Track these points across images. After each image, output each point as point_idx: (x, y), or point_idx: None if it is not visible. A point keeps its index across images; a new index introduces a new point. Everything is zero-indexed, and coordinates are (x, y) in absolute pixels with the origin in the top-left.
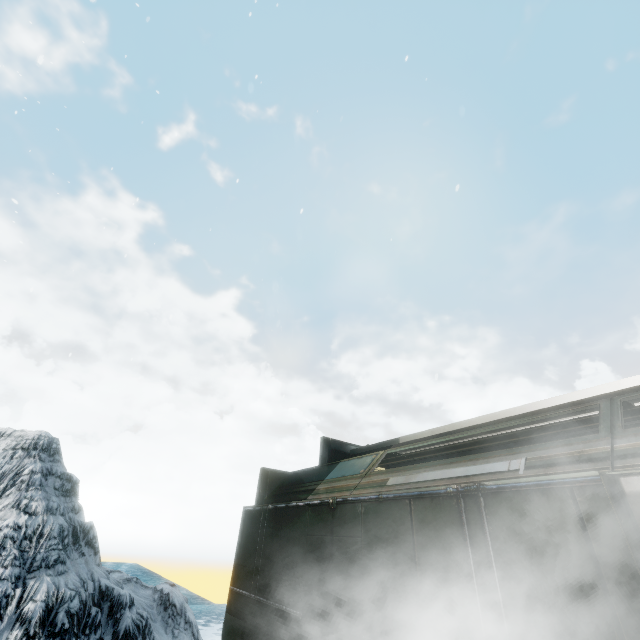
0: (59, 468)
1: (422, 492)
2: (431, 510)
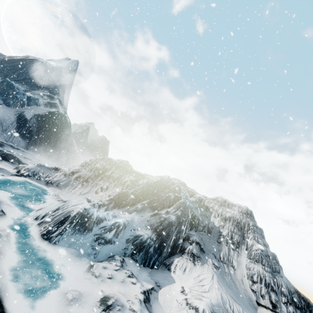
0: (257, 224)
1: None
2: None
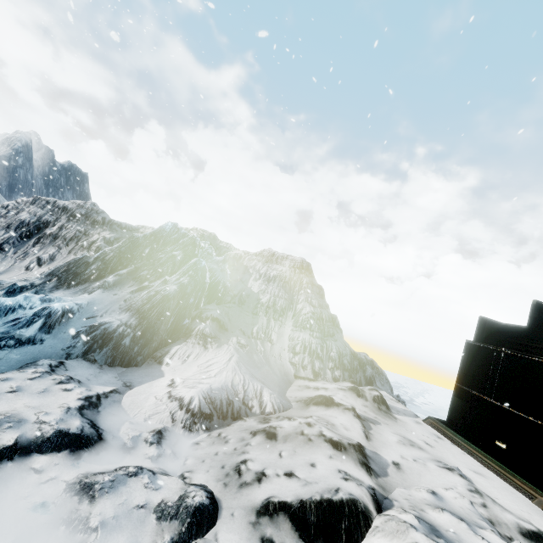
0: (315, 281)
1: None
2: None
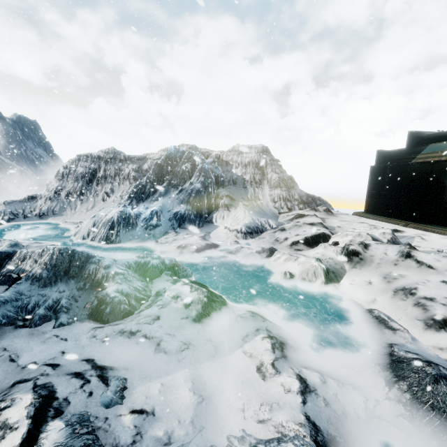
0: (273, 158)
1: None
2: None
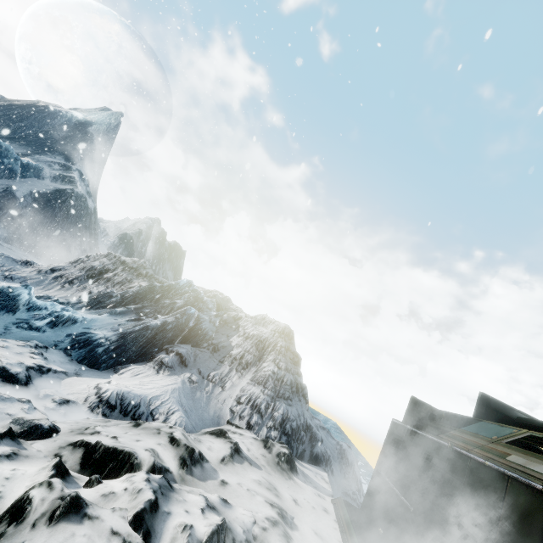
0: (292, 348)
1: (520, 477)
2: (523, 495)
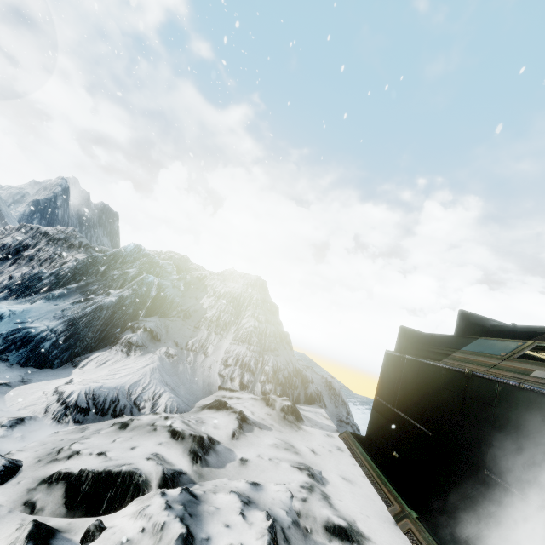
0: (268, 298)
1: None
2: None
